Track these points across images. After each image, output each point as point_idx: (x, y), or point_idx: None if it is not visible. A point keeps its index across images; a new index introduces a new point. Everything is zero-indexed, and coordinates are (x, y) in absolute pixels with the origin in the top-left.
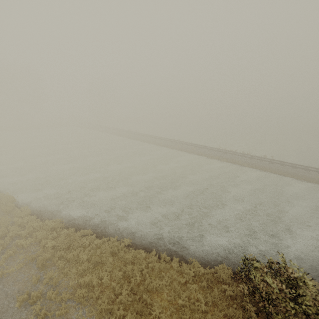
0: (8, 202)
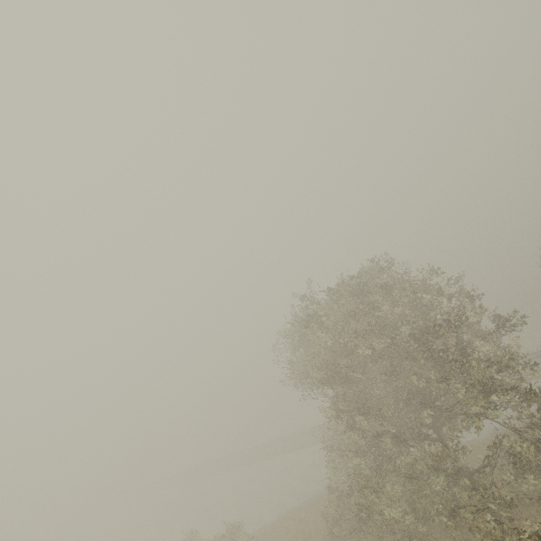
0: None
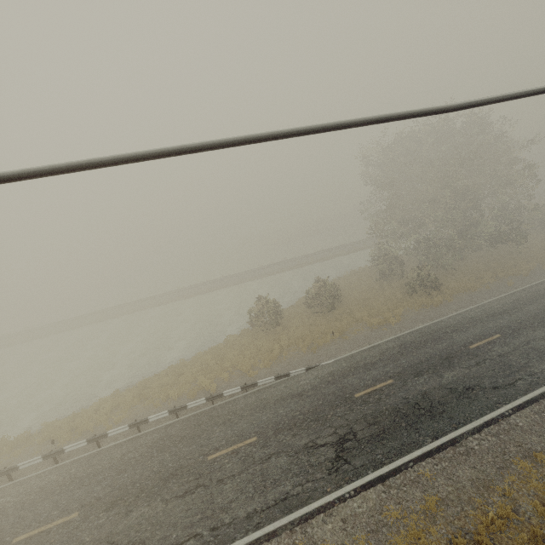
0: (2, 444)
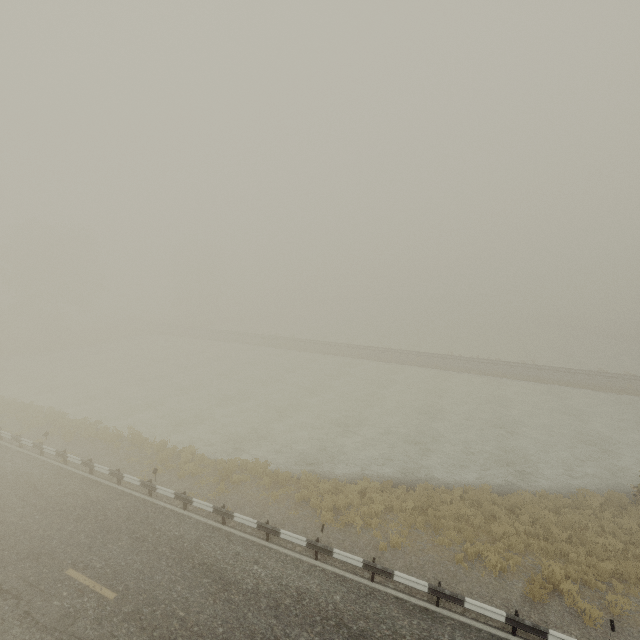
0: (263, 469)
